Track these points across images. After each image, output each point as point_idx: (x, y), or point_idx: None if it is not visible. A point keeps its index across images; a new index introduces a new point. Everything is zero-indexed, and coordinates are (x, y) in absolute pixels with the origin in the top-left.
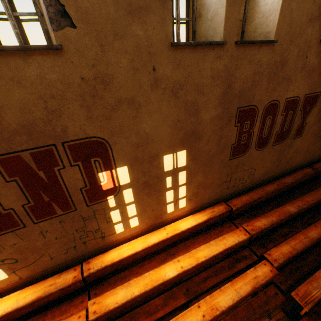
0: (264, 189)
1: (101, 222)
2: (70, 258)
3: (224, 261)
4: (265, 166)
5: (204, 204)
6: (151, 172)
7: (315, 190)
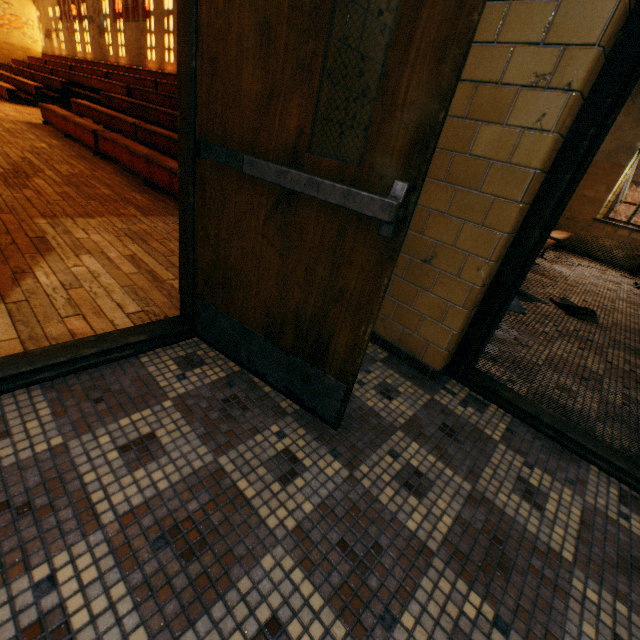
0: None
1: (145, 42)
2: (137, 65)
3: None
4: None
5: None
6: (160, 7)
7: None
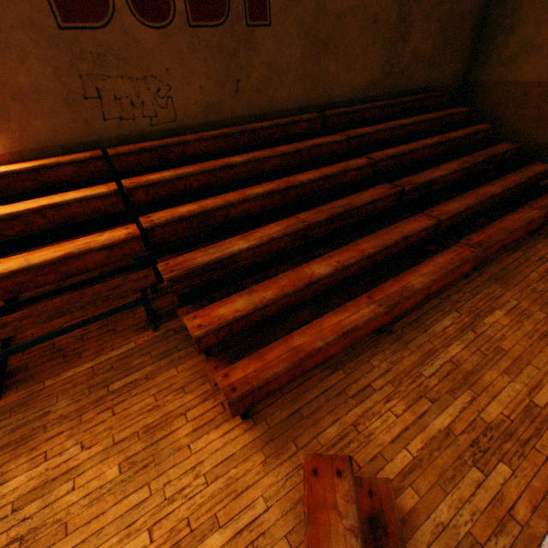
0: (201, 134)
1: None
2: None
3: (66, 240)
4: (197, 85)
5: (49, 149)
6: None
7: (306, 141)
